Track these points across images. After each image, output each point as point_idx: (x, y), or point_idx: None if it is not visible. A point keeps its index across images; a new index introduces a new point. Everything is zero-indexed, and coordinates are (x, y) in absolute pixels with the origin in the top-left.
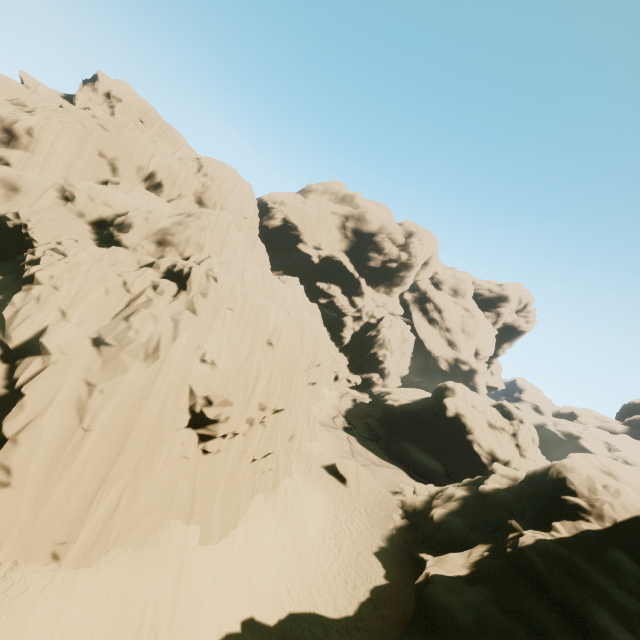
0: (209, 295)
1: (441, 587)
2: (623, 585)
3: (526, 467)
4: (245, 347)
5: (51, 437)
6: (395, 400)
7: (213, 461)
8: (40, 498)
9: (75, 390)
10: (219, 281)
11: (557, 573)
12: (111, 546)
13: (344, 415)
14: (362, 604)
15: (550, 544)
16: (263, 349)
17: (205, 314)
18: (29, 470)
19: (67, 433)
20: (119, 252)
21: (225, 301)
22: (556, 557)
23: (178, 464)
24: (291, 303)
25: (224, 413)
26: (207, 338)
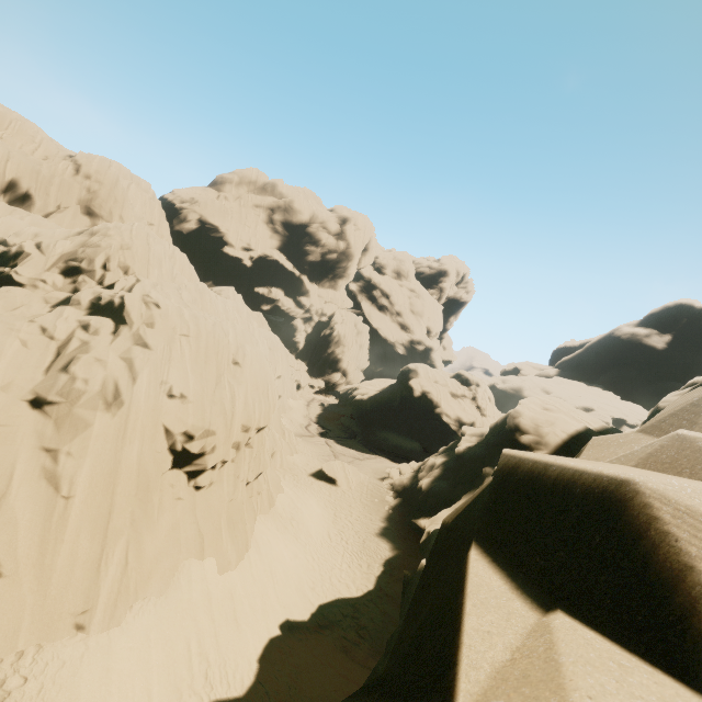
0: (156, 324)
1: None
2: None
3: (488, 424)
4: (212, 372)
5: (29, 515)
6: (363, 394)
7: (208, 495)
8: (41, 578)
9: (34, 461)
10: (162, 307)
11: None
12: (132, 602)
13: (316, 422)
14: (379, 577)
15: None
16: (231, 370)
17: (160, 346)
18: (18, 554)
19: (47, 506)
20: (14, 293)
21: (176, 328)
22: None
23: (173, 507)
24: (236, 316)
25: (209, 444)
26: (169, 371)
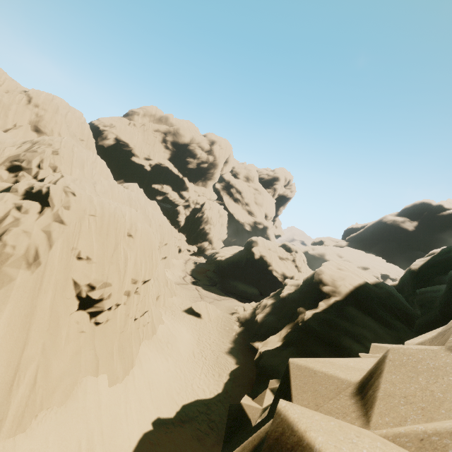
0: (71, 207)
1: (269, 356)
2: (354, 322)
3: (302, 277)
4: (111, 241)
5: None
6: (222, 256)
7: (105, 328)
8: None
9: None
10: (77, 195)
11: (325, 327)
12: (38, 411)
13: (190, 274)
14: (226, 383)
15: (320, 314)
16: (125, 240)
17: (72, 222)
18: None
19: None
20: None
21: (86, 210)
22: (323, 320)
23: (77, 338)
24: (137, 203)
25: (106, 292)
26: (79, 241)
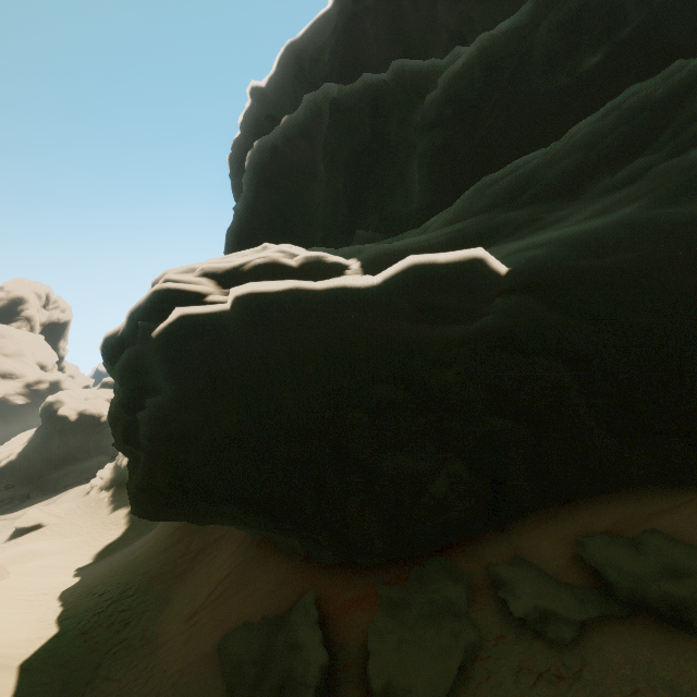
0: None
1: None
2: None
3: None
4: None
5: None
6: (8, 457)
7: None
8: None
9: None
10: None
11: None
12: None
13: None
14: (128, 521)
15: None
16: None
17: None
18: None
19: None
20: None
21: None
22: None
23: None
24: None
25: None
26: None
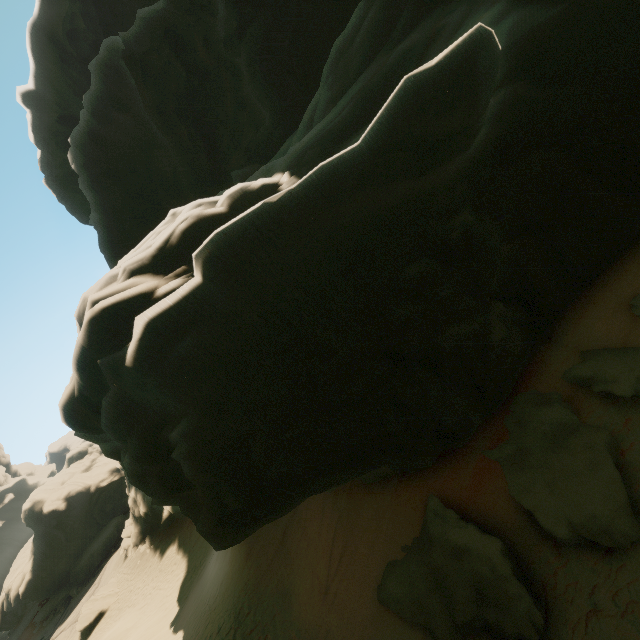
0: None
1: None
2: None
3: None
4: None
5: None
6: (22, 580)
7: None
8: None
9: None
10: None
11: None
12: None
13: None
14: (184, 554)
15: None
16: None
17: None
18: None
19: None
20: None
21: None
22: None
23: None
24: None
25: None
26: None
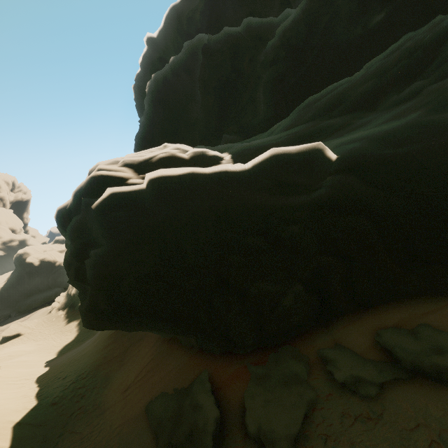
0: None
1: None
2: None
3: None
4: None
5: None
6: None
7: None
8: None
9: None
10: None
11: None
12: None
13: None
14: (78, 329)
15: None
16: None
17: None
18: None
19: None
20: None
21: None
22: None
23: None
24: None
25: None
26: None
